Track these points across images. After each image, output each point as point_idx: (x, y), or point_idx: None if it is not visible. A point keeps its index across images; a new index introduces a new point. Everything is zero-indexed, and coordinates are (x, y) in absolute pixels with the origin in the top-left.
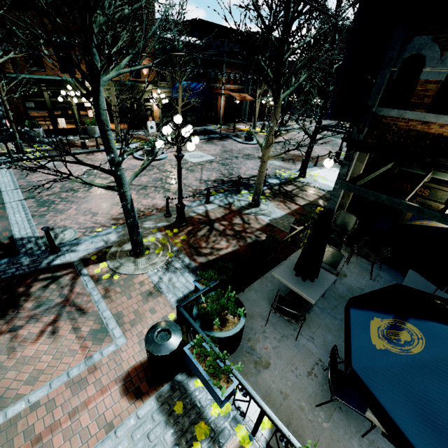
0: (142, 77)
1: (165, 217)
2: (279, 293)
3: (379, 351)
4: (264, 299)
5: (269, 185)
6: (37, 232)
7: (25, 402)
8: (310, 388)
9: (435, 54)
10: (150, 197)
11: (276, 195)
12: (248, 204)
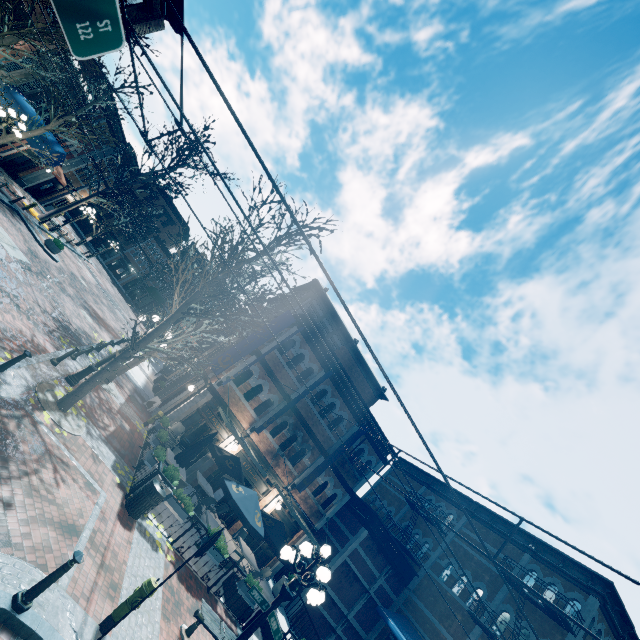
0: None
1: (53, 364)
2: None
3: (237, 494)
4: None
5: (102, 356)
6: None
7: (88, 529)
8: (176, 528)
9: (257, 377)
10: (9, 312)
11: None
12: None
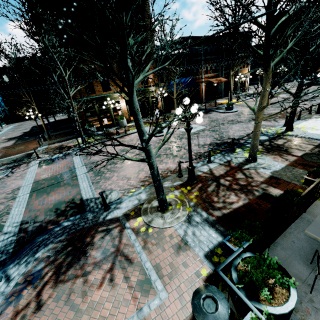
0: (149, 83)
1: (178, 177)
2: (312, 251)
3: None
4: (297, 258)
5: (260, 142)
6: (95, 194)
7: None
8: None
9: None
10: (164, 162)
11: (269, 150)
12: (245, 160)
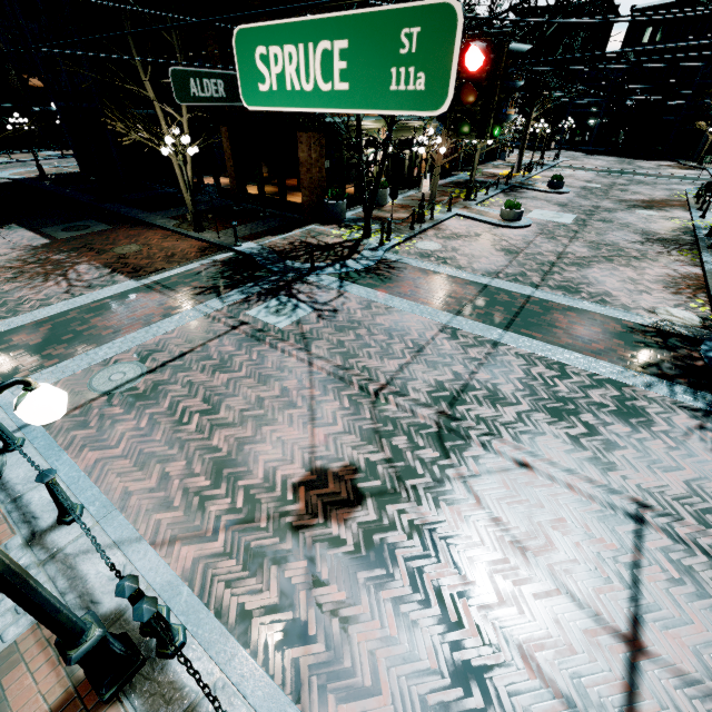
0: None
1: None
2: None
3: None
4: None
5: None
6: (648, 316)
7: None
8: None
9: None
10: (643, 268)
11: None
12: None
